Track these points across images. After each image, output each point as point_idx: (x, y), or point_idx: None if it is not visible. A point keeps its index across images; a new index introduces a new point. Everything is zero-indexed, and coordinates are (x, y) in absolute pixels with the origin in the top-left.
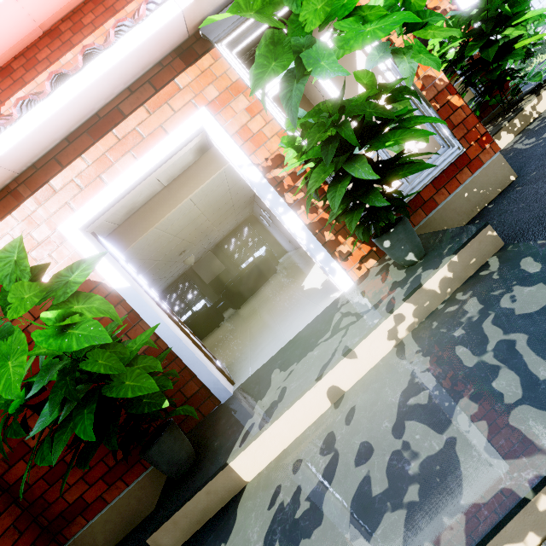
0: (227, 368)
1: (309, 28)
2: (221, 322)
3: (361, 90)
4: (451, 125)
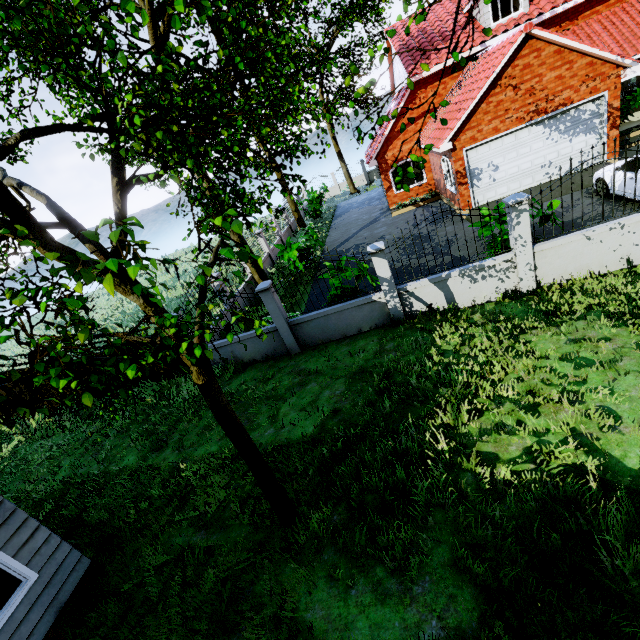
0: None
1: None
2: None
3: None
4: None
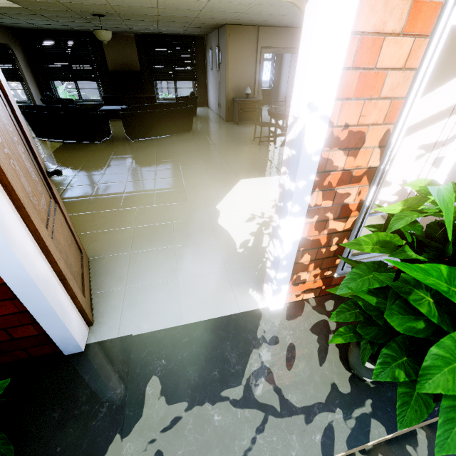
0: (90, 263)
1: None
2: (105, 138)
3: (453, 84)
4: None
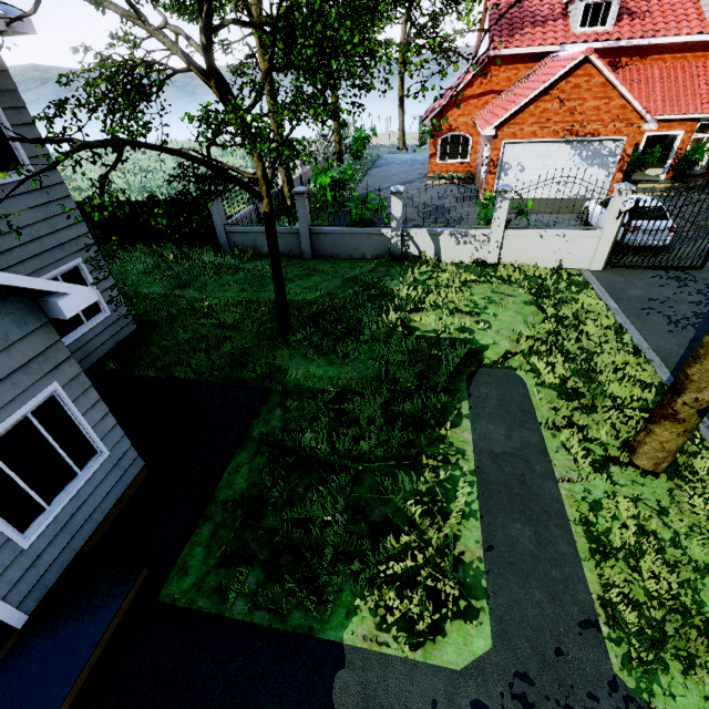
0: None
1: (698, 152)
2: None
3: None
4: (708, 168)
